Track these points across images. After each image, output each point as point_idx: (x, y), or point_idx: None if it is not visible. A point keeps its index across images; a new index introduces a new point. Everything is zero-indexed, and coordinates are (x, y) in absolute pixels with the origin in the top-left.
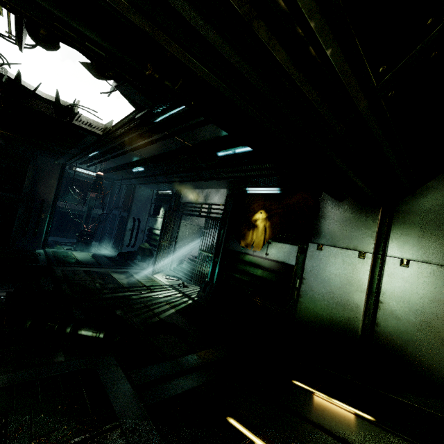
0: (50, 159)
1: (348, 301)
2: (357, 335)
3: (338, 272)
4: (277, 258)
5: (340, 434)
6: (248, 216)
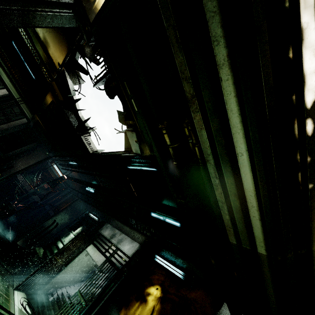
0: (46, 149)
1: None
2: None
3: None
4: None
5: None
6: (144, 283)
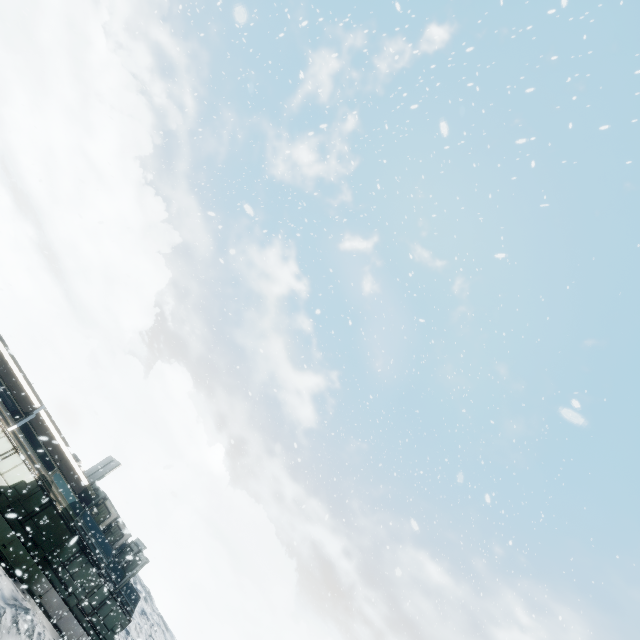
0: None
1: None
2: None
3: None
4: None
5: None
6: None
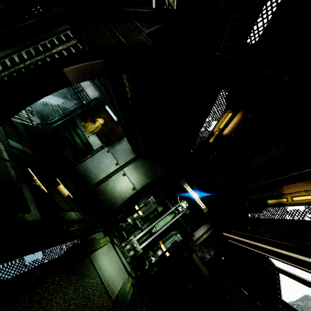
0: None
1: (99, 174)
2: (91, 185)
3: (105, 163)
4: (91, 142)
5: (60, 192)
6: (96, 116)
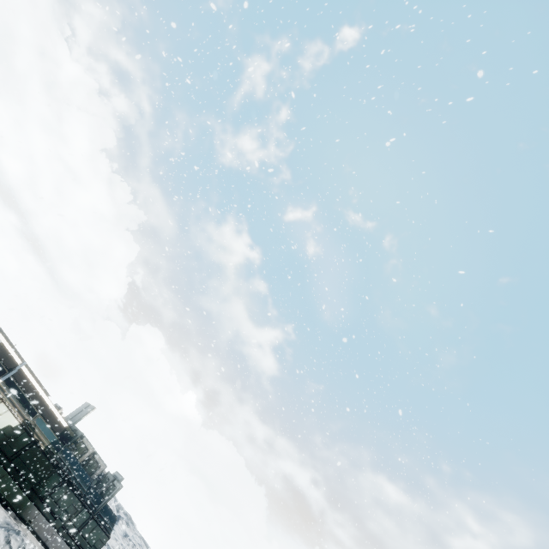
0: None
1: None
2: None
3: None
4: None
5: None
6: None
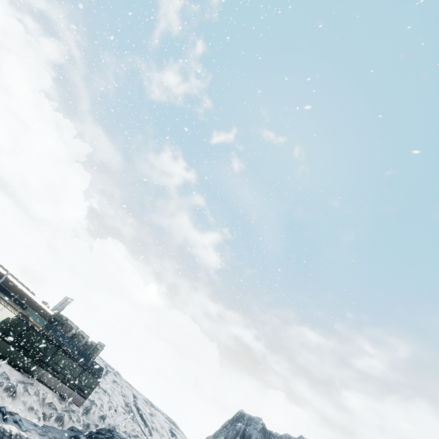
0: None
1: None
2: None
3: None
4: None
5: None
6: None
